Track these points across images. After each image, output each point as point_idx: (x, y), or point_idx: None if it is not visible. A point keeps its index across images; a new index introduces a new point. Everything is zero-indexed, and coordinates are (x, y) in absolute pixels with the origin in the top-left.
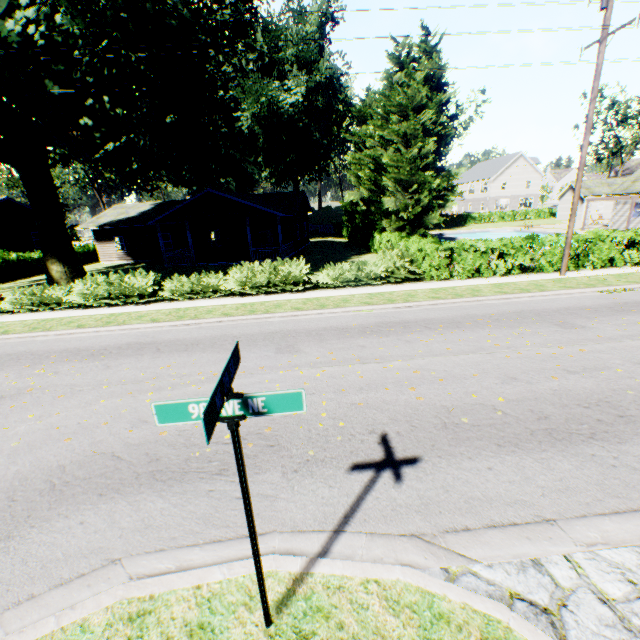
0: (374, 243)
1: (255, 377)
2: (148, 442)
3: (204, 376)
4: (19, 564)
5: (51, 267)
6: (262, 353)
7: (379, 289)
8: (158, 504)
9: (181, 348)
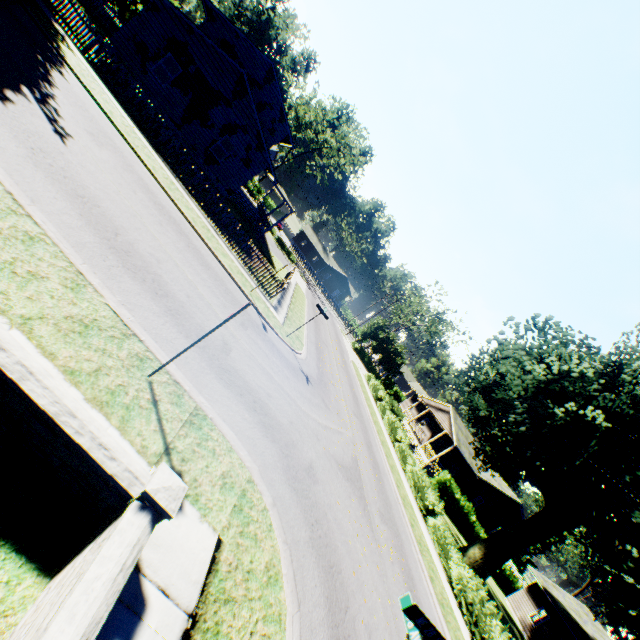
0: None
1: None
2: (356, 636)
3: None
4: (303, 552)
5: (475, 546)
6: None
7: None
8: (322, 639)
9: None
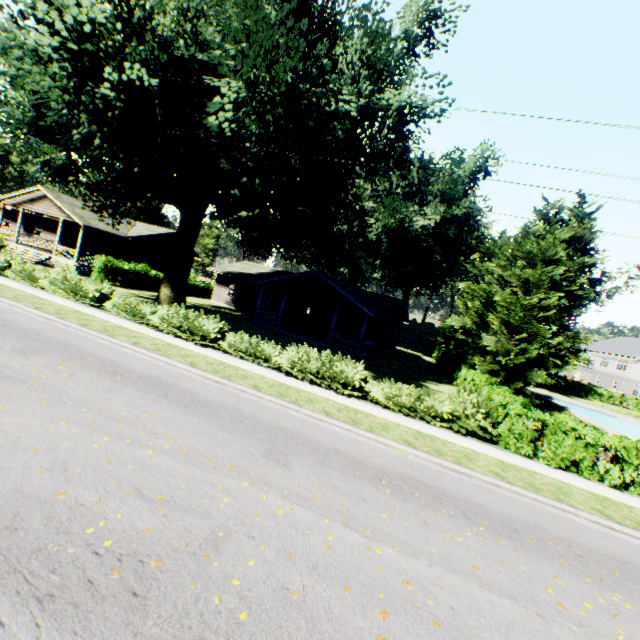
0: (458, 376)
1: (214, 474)
2: (37, 497)
3: (171, 444)
4: None
5: (163, 289)
6: (249, 447)
7: (433, 430)
8: None
9: (185, 402)
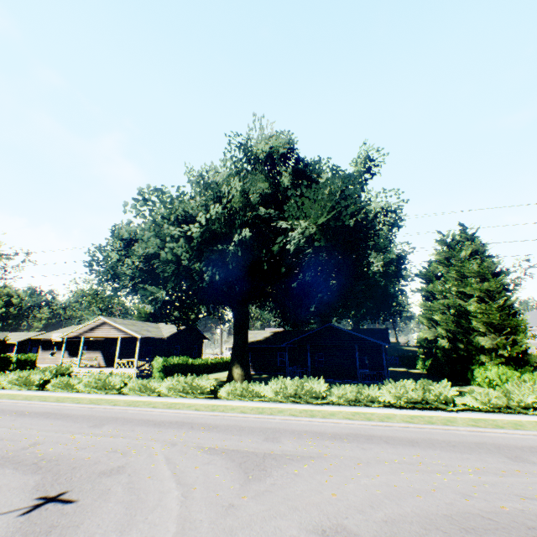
0: (475, 375)
1: (523, 477)
2: (499, 511)
3: (467, 468)
4: None
5: (234, 369)
6: (496, 458)
7: None
8: None
9: (405, 443)
